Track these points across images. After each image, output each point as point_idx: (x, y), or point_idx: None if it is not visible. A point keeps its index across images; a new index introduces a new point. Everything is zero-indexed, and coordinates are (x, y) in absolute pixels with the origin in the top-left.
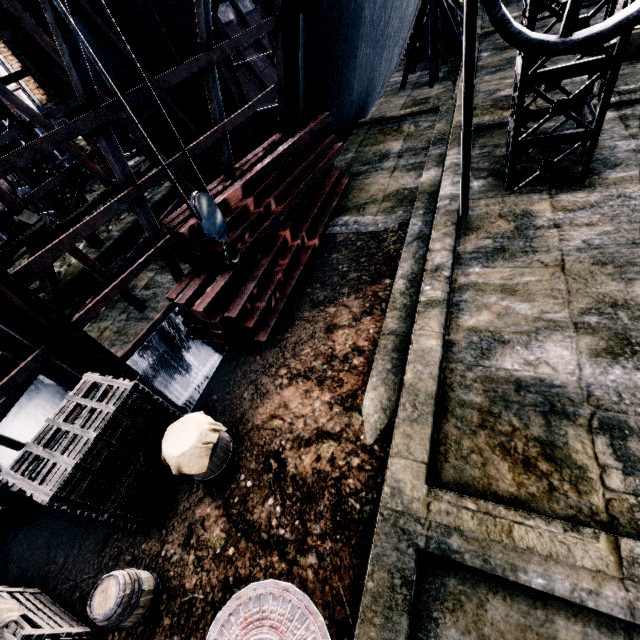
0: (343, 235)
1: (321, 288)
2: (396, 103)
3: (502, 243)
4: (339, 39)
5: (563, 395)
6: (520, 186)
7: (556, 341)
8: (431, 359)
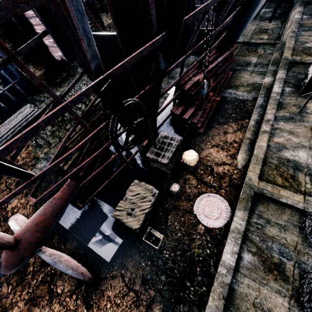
0: (229, 98)
1: (221, 117)
2: (250, 28)
3: (292, 116)
4: (252, 11)
5: (300, 165)
6: (304, 95)
7: (302, 151)
8: (263, 149)
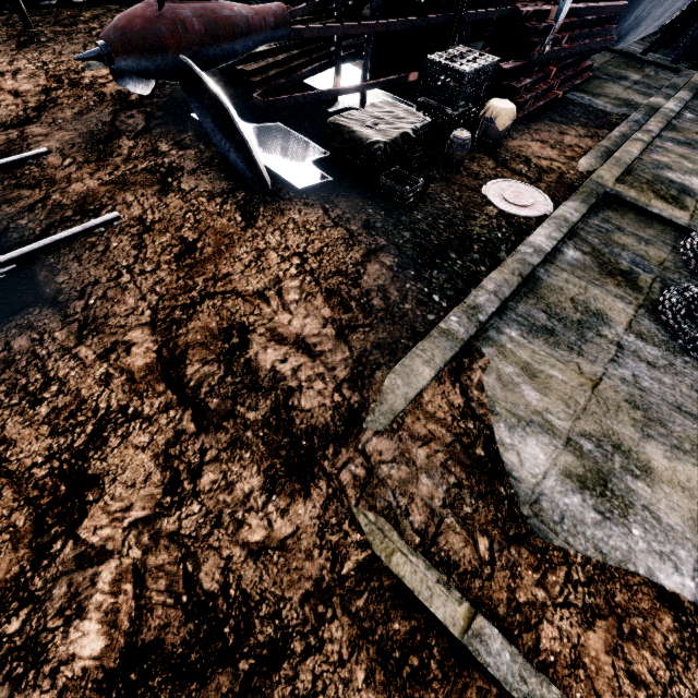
0: (579, 101)
1: (559, 116)
2: None
3: (691, 142)
4: None
5: (691, 191)
6: None
7: None
8: (632, 155)
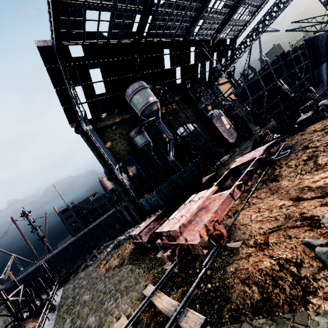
0: None
1: None
2: None
3: None
4: (320, 74)
5: None
6: None
7: None
8: None
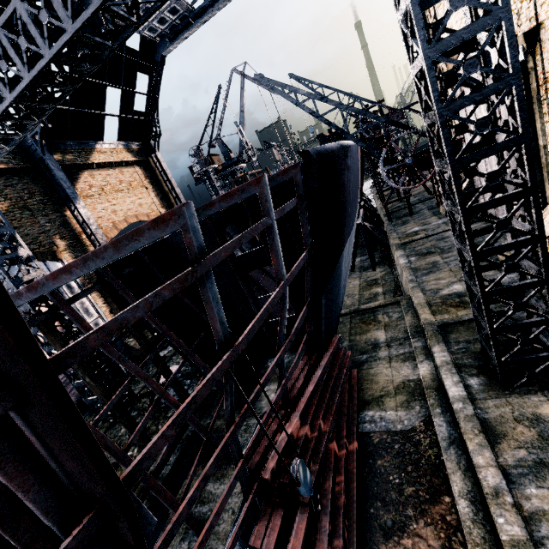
0: (376, 434)
1: (383, 508)
2: (353, 283)
3: (537, 455)
4: (335, 288)
5: None
6: (514, 387)
7: None
8: None
